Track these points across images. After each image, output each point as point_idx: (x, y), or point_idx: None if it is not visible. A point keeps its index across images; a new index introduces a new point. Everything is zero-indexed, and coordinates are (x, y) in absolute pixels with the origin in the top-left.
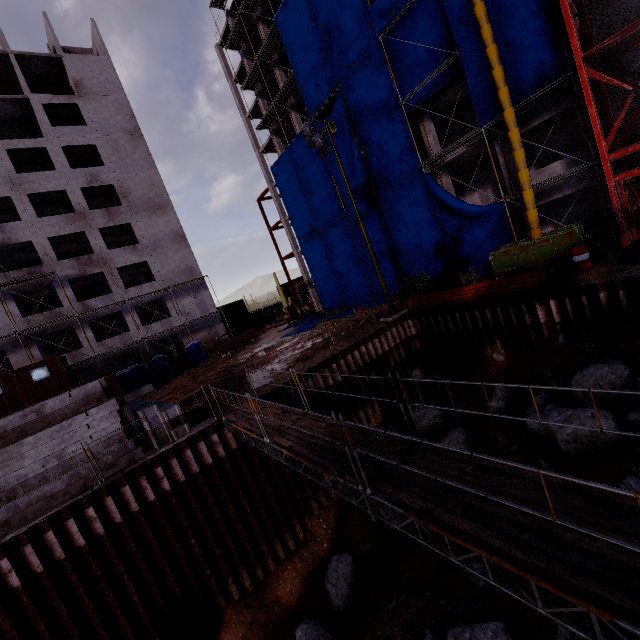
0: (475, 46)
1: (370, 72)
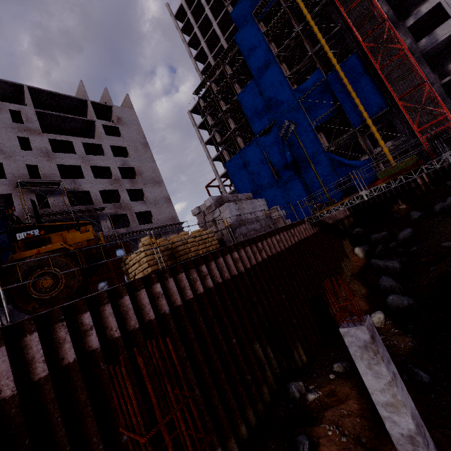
0: (347, 100)
1: (293, 113)
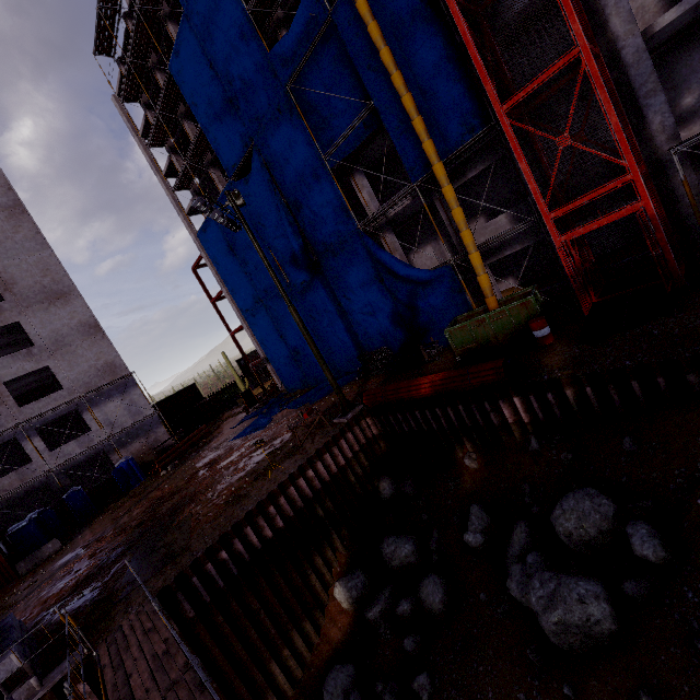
0: (389, 95)
1: (284, 125)
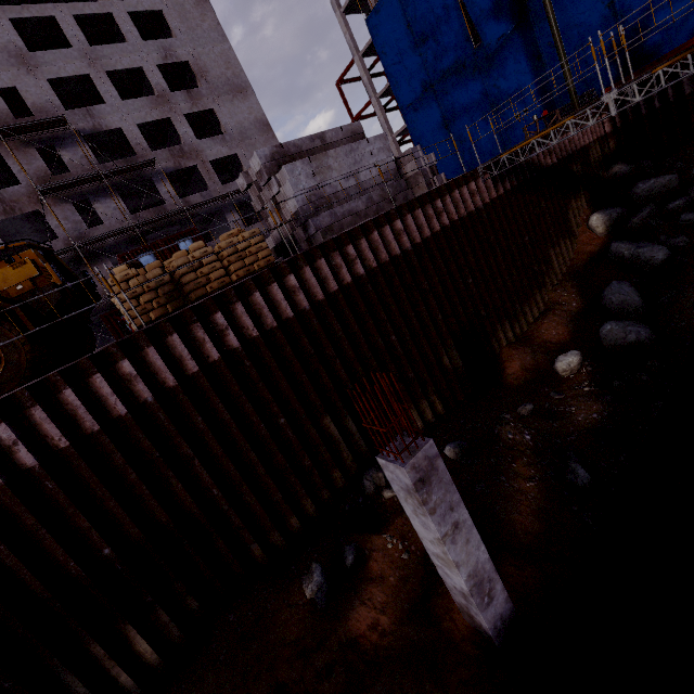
0: None
1: None
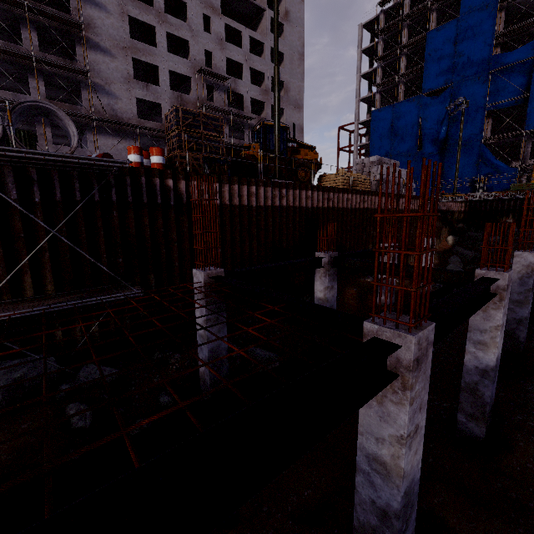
0: None
1: (476, 85)
